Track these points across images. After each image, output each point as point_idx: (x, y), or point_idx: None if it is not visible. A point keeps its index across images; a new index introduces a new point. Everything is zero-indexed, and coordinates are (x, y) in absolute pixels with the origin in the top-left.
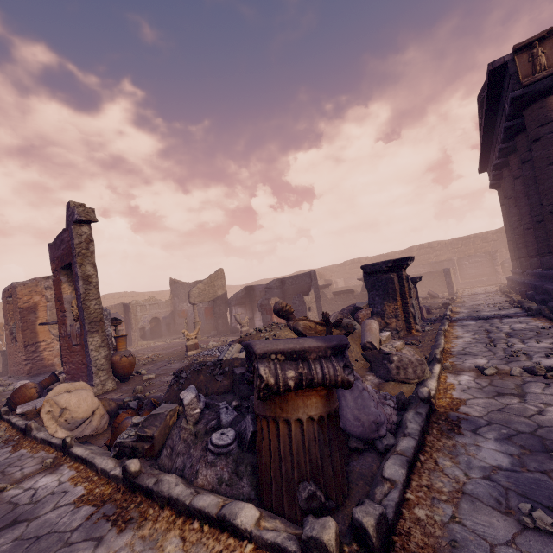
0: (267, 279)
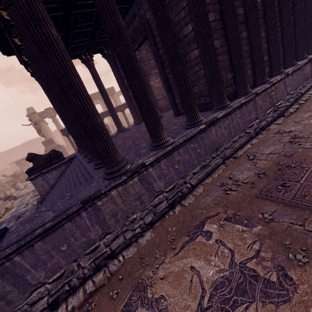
0: None
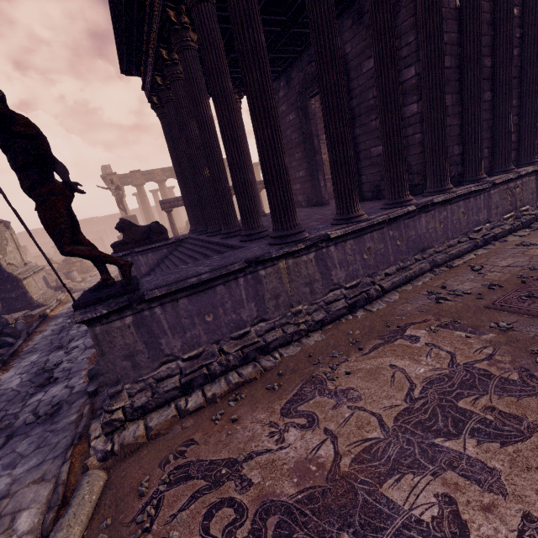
0: None
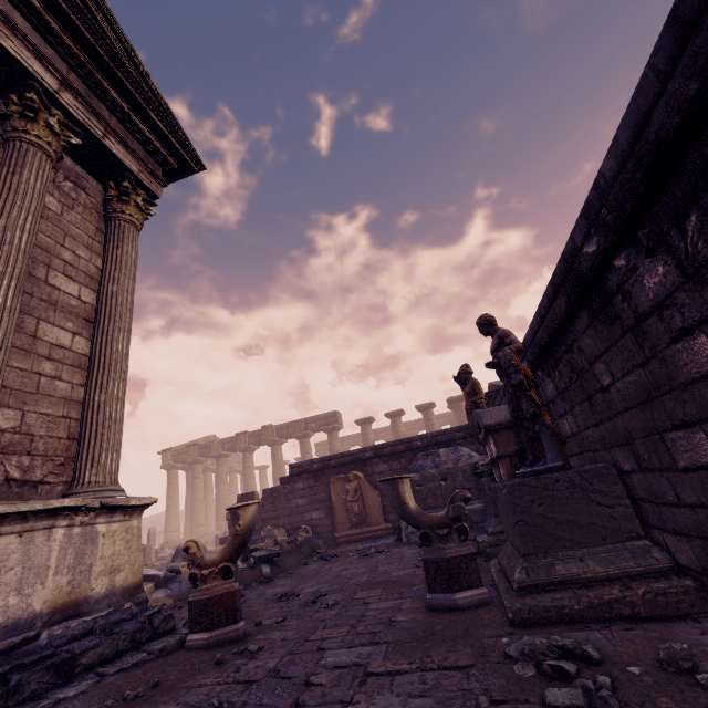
0: None
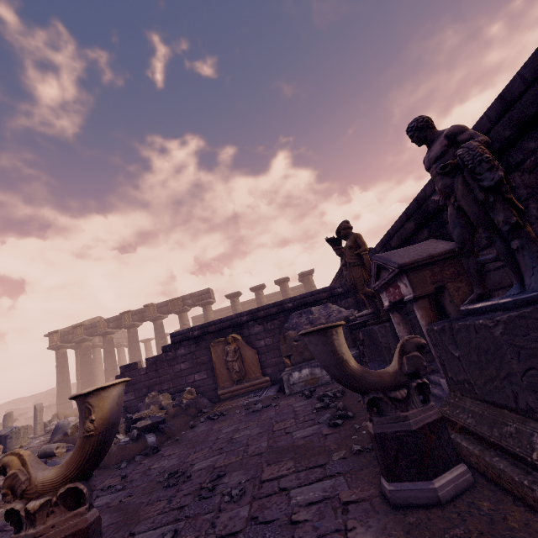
0: (21, 398)
